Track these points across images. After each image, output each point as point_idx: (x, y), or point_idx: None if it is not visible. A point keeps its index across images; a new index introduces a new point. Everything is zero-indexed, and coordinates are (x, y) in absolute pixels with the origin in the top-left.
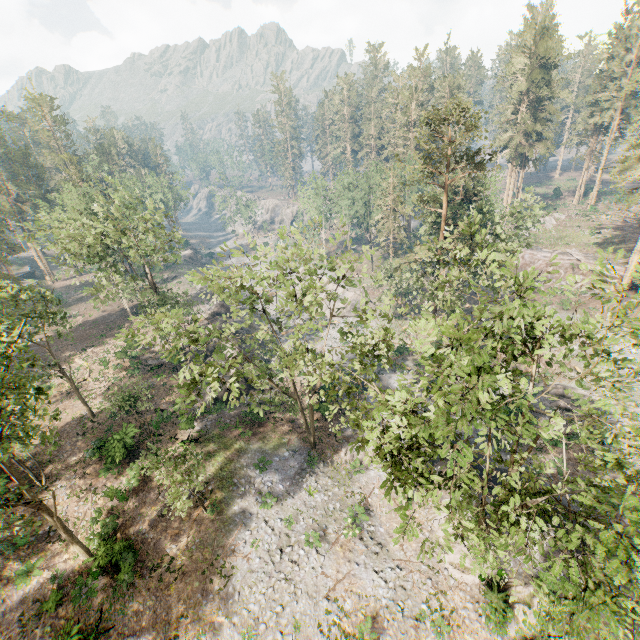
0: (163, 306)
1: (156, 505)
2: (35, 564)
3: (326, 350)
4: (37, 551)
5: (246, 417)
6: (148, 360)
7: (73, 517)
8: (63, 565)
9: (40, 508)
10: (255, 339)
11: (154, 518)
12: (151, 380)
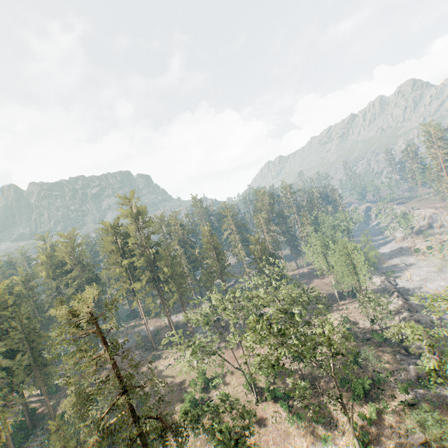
0: (373, 303)
1: (391, 439)
2: (327, 436)
3: None
4: (326, 429)
5: None
6: (357, 333)
7: (340, 419)
8: (341, 446)
9: (344, 407)
10: None
11: (392, 447)
12: (363, 348)
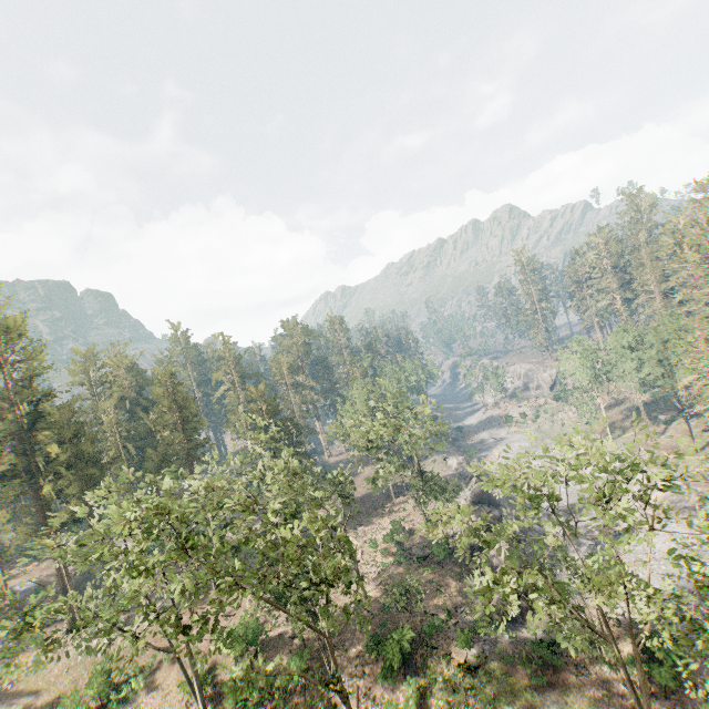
0: (430, 492)
1: None
2: None
3: (639, 569)
4: None
5: (533, 652)
6: (412, 548)
7: None
8: None
9: (346, 698)
10: (539, 544)
11: None
12: (417, 573)
